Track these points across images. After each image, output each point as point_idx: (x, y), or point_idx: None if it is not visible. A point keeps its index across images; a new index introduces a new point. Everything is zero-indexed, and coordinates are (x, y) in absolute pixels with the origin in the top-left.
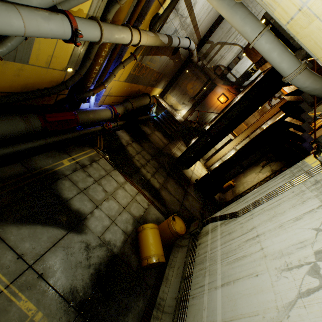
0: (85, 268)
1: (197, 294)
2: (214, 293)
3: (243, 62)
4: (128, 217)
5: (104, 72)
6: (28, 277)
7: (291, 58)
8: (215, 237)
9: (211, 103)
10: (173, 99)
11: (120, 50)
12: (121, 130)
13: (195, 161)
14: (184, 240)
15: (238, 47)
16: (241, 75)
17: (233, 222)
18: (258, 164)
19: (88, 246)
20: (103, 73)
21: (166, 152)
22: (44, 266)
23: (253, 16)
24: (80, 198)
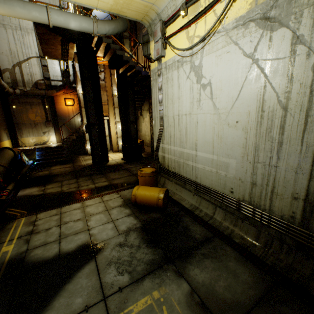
0: (139, 250)
1: (196, 172)
2: (198, 157)
3: (51, 66)
4: (117, 210)
5: None
6: (115, 301)
7: (83, 18)
8: (168, 150)
9: (65, 112)
10: (31, 138)
11: None
12: (19, 192)
13: (107, 151)
14: (161, 180)
15: (34, 59)
16: (62, 76)
17: (165, 132)
18: (138, 117)
19: (121, 244)
20: None
21: (80, 168)
22: (114, 285)
23: (29, 2)
24: (67, 242)
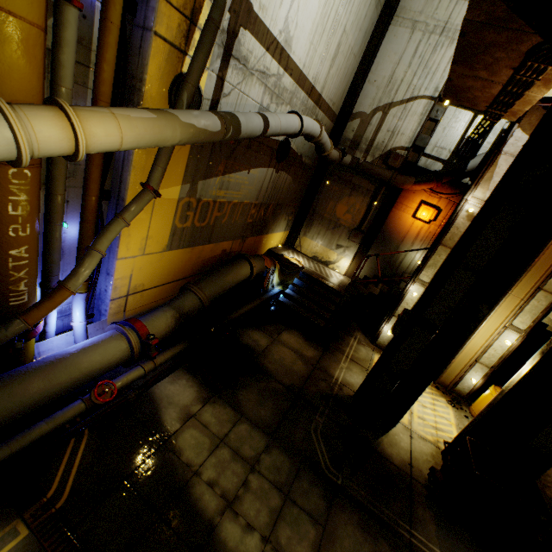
0: None
1: None
2: None
3: (446, 124)
4: None
5: (82, 250)
6: None
7: None
8: None
9: (401, 229)
10: (314, 244)
11: (115, 187)
12: (170, 375)
13: (409, 403)
14: None
15: (422, 101)
16: (452, 152)
17: None
18: None
19: None
20: (80, 254)
21: (316, 390)
22: None
23: None
24: None
